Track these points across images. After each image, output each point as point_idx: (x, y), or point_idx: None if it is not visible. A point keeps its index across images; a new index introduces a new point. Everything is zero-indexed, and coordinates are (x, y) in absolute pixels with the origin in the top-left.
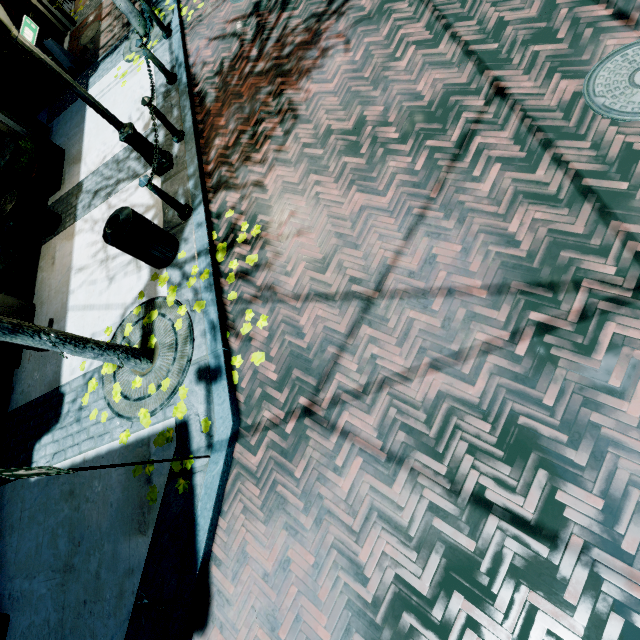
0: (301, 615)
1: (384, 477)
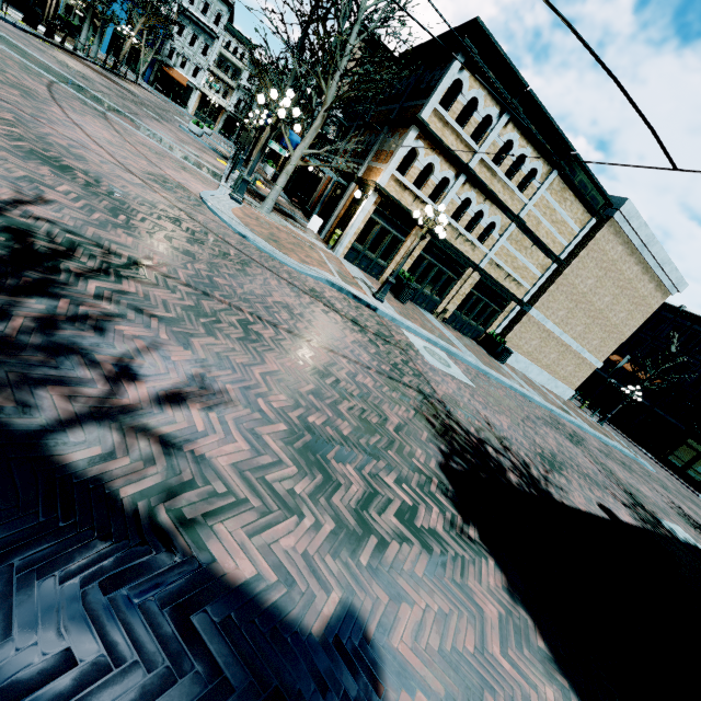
0: (6, 26)
1: (51, 53)
